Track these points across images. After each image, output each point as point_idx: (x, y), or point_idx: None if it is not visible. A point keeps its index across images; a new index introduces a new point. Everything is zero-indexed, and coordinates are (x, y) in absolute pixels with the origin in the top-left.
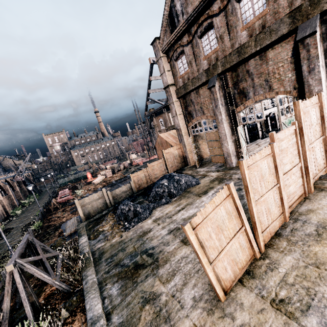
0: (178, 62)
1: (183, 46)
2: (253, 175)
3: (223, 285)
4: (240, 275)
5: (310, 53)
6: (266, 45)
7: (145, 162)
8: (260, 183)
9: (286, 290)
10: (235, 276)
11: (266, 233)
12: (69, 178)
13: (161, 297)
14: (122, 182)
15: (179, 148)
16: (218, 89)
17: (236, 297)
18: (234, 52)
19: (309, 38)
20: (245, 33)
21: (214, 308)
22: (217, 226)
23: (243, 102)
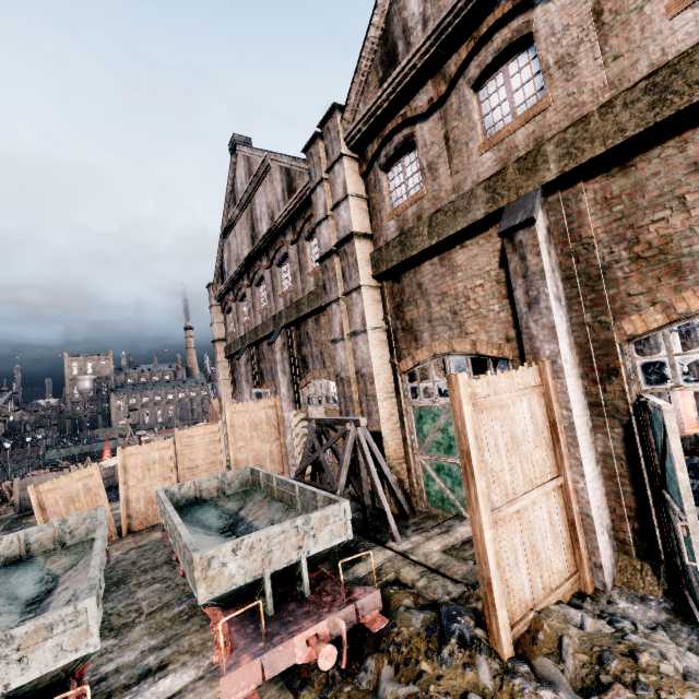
0: (230, 316)
1: (232, 302)
2: (134, 462)
3: None
4: None
5: (275, 358)
6: (266, 335)
7: None
8: (143, 471)
9: None
10: None
11: (140, 521)
12: (70, 450)
13: None
14: None
15: None
16: (245, 362)
17: None
18: (254, 331)
19: (274, 345)
20: (260, 316)
21: None
22: (69, 496)
23: (263, 385)
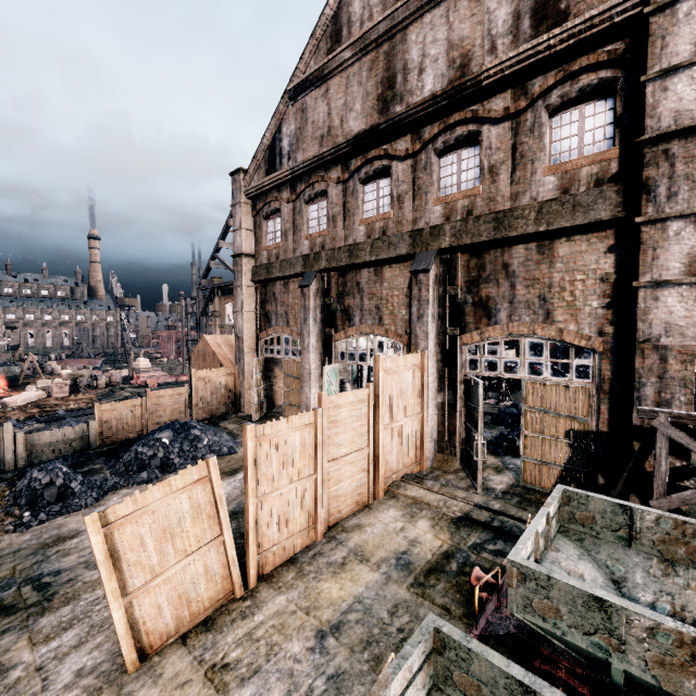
0: (268, 223)
1: (281, 203)
2: (268, 452)
3: (144, 641)
4: (189, 625)
5: (422, 294)
6: (382, 258)
7: (165, 384)
8: (279, 467)
9: (243, 650)
10: (179, 626)
11: (271, 555)
12: None
13: (10, 673)
14: (83, 416)
15: (230, 375)
16: (314, 293)
17: (159, 663)
18: (345, 249)
19: (423, 275)
20: (363, 229)
21: (108, 685)
22: (164, 526)
23: (345, 328)
